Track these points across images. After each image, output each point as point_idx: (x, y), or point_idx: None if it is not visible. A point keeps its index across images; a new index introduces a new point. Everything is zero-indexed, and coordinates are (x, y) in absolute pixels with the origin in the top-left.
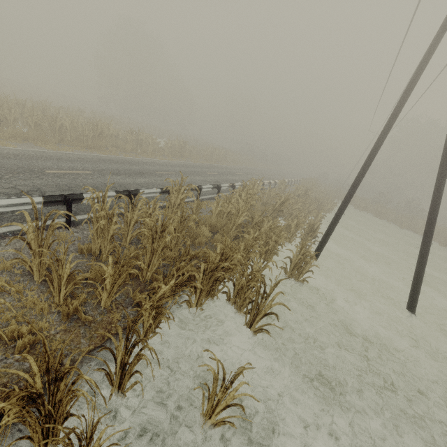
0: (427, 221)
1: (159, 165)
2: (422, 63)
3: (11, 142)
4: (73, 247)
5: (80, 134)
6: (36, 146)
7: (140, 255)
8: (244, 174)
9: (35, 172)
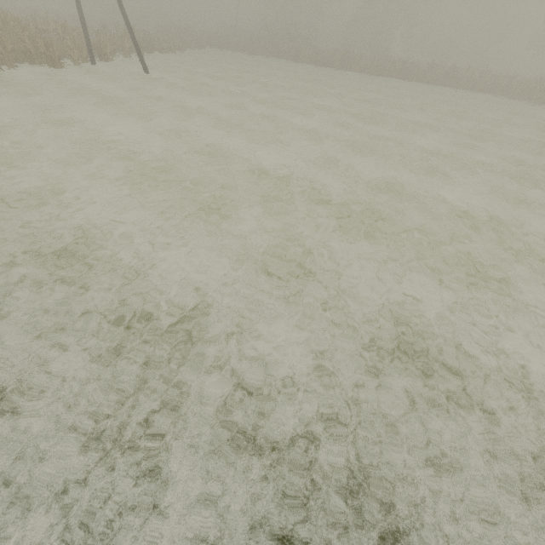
0: None
1: None
2: None
3: None
4: None
5: None
6: None
7: None
8: None
9: None
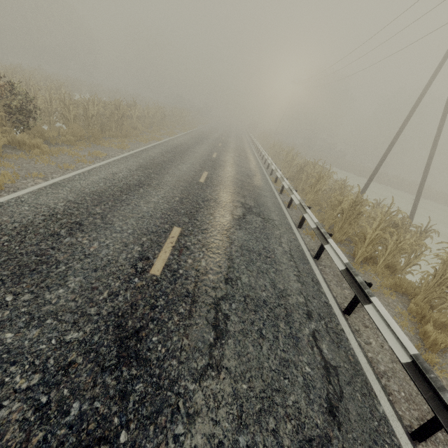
0: (424, 174)
1: (192, 145)
2: (434, 76)
3: (82, 147)
4: None
5: (108, 120)
6: (102, 147)
7: None
8: (225, 138)
9: (201, 184)
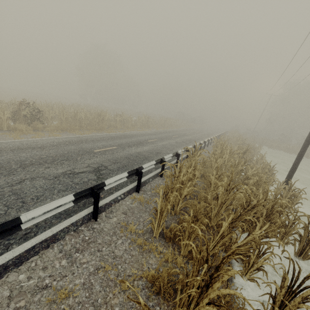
0: None
1: (144, 135)
2: None
3: (55, 132)
4: (151, 206)
5: (91, 121)
6: (70, 133)
7: (212, 208)
8: (191, 133)
9: (89, 152)
